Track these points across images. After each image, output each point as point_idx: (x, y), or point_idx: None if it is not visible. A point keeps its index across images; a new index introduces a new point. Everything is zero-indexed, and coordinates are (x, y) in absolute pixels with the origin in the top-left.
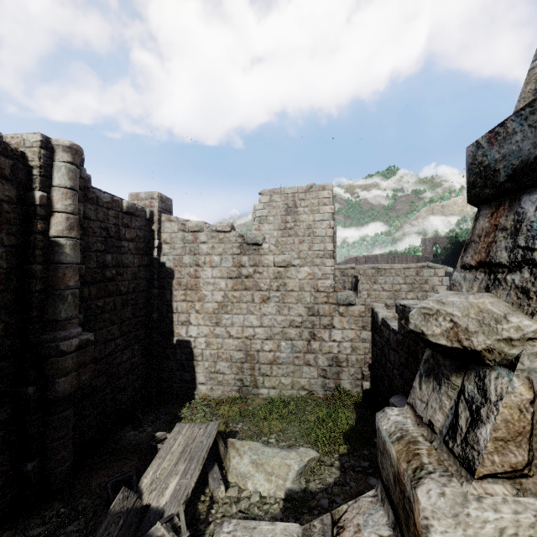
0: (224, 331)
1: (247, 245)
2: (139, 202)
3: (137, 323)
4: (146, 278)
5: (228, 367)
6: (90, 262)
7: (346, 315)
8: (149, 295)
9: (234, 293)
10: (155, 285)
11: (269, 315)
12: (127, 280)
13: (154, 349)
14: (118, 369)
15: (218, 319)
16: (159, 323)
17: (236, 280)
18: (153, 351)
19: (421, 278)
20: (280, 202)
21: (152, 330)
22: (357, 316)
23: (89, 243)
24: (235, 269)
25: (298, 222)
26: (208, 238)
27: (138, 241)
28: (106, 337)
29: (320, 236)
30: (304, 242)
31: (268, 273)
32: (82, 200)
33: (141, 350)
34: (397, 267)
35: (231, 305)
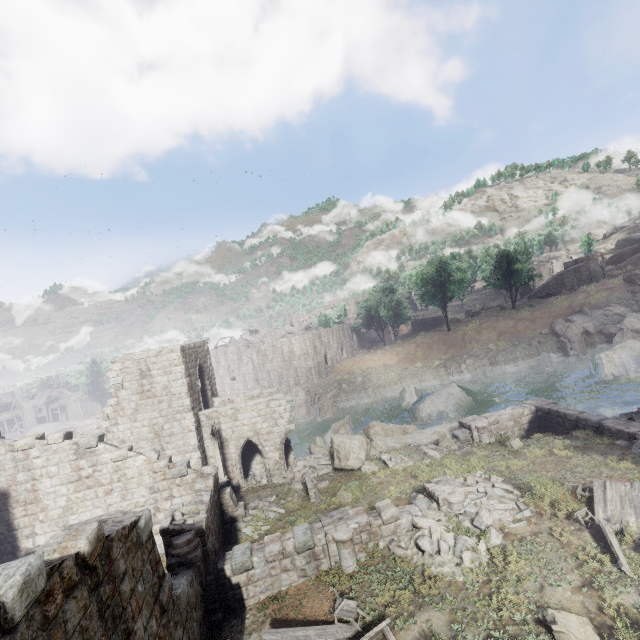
0: None
1: (83, 450)
2: None
3: None
4: None
5: None
6: None
7: (183, 484)
8: None
9: (77, 494)
10: None
11: (115, 504)
12: None
13: None
14: None
15: (65, 522)
16: (1, 544)
17: (77, 483)
18: None
19: (271, 409)
20: (133, 368)
21: None
22: (192, 483)
23: None
24: (74, 474)
25: (154, 384)
26: (41, 452)
27: None
28: None
29: (176, 394)
30: (164, 402)
31: (107, 469)
32: None
33: None
34: (251, 404)
35: (76, 506)
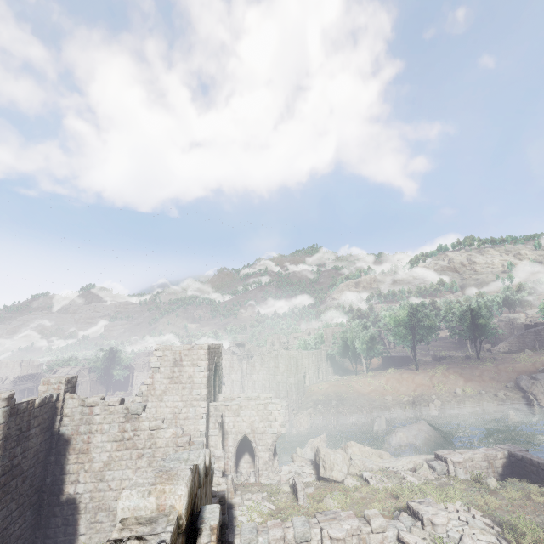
0: (106, 485)
1: (131, 415)
2: (49, 386)
3: (32, 491)
4: (46, 449)
5: (106, 516)
6: (4, 460)
7: None
8: (47, 462)
9: (117, 453)
10: (53, 453)
11: (142, 468)
12: (30, 459)
13: (44, 510)
14: (10, 538)
15: (102, 475)
16: (52, 485)
17: (120, 443)
18: (42, 512)
19: (268, 411)
20: (170, 357)
21: (44, 493)
22: None
23: (6, 446)
24: (120, 434)
25: (182, 373)
26: (102, 411)
27: (43, 423)
28: (6, 514)
29: (197, 383)
30: (186, 388)
31: (144, 435)
32: (8, 421)
33: (32, 514)
34: (252, 403)
35: (114, 463)
